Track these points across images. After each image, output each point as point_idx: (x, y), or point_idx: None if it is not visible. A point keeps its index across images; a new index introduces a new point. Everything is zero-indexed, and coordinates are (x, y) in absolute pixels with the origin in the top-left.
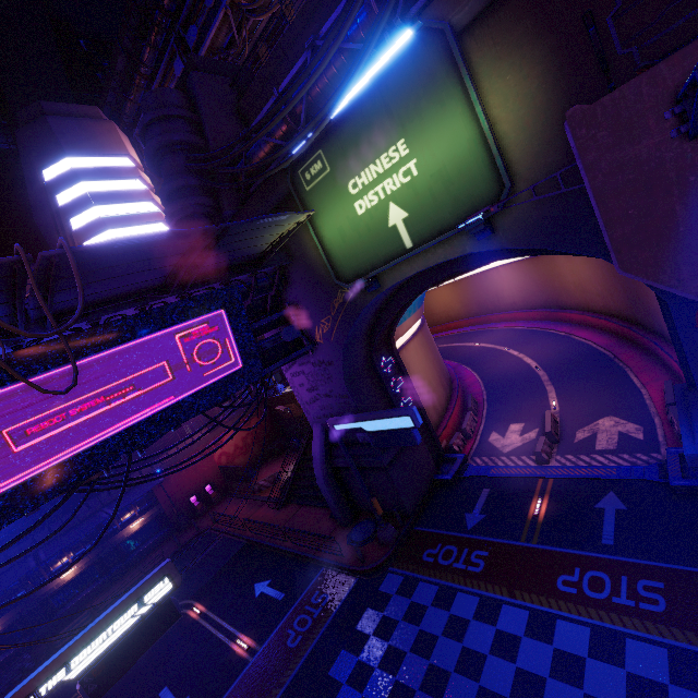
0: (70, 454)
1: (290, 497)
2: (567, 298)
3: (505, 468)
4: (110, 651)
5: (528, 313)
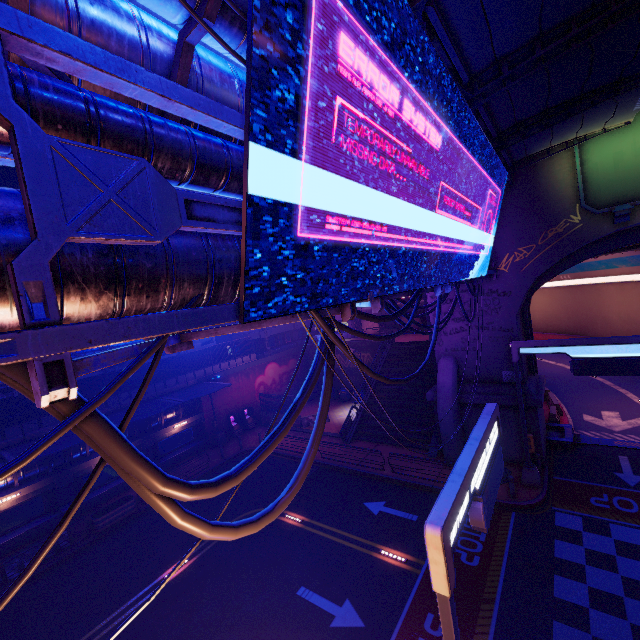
0: (442, 248)
1: (357, 435)
2: (602, 326)
3: (632, 442)
4: (487, 476)
5: (547, 335)
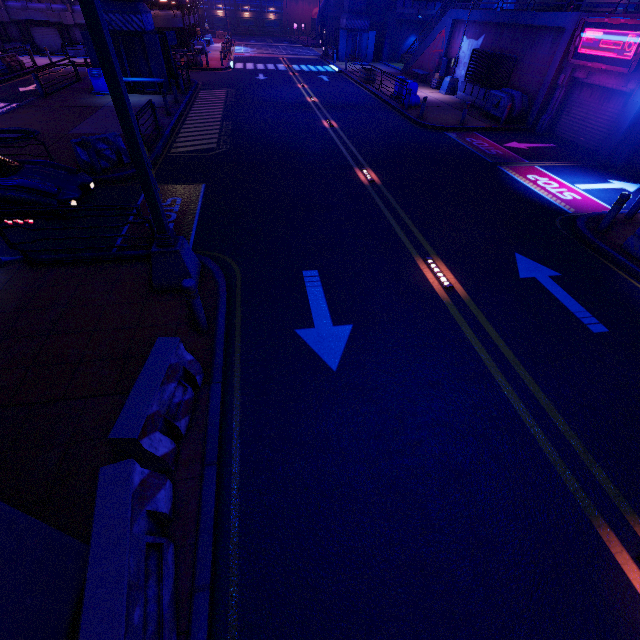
0: None
1: None
2: None
3: None
4: None
5: None
